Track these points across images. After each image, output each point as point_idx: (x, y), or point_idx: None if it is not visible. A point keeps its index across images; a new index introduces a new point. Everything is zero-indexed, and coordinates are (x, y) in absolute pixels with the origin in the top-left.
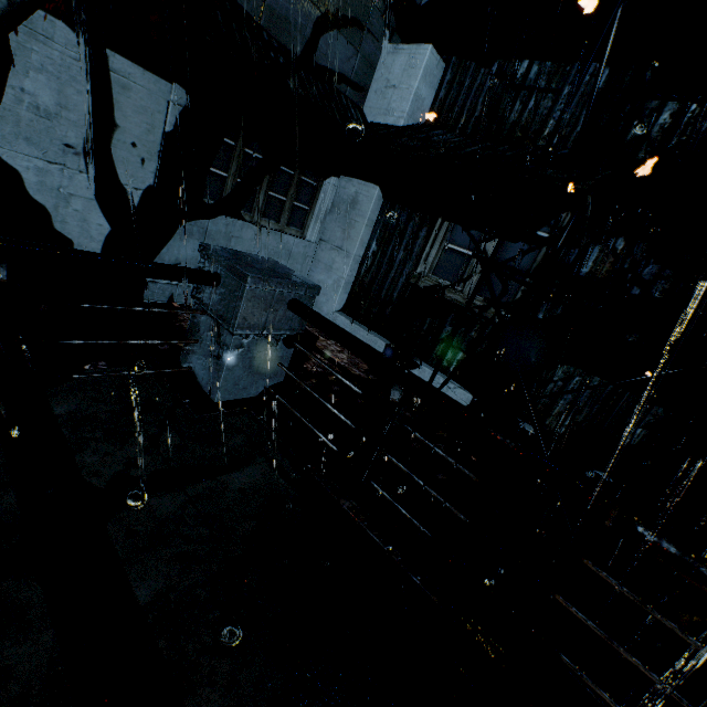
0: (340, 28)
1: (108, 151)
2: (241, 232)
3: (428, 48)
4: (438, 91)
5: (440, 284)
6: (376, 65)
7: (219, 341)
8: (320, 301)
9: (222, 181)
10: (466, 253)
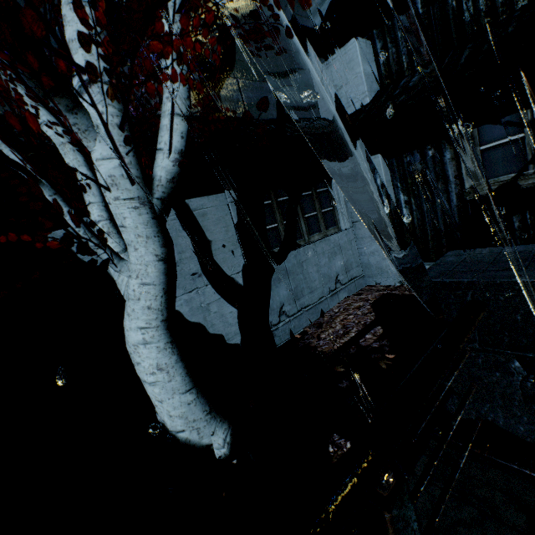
0: (288, 82)
1: (213, 261)
2: (305, 255)
3: (353, 41)
4: (376, 61)
5: (505, 181)
6: (319, 86)
7: (530, 378)
8: (384, 265)
9: (276, 230)
10: (513, 139)
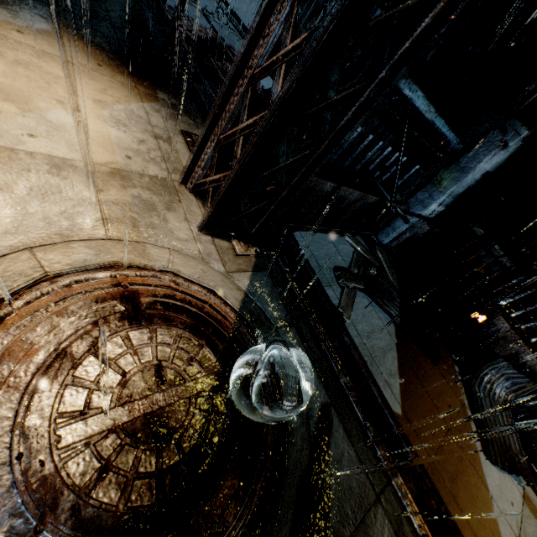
0: None
1: None
2: None
3: None
4: None
5: None
6: None
7: None
8: None
9: None
10: None
